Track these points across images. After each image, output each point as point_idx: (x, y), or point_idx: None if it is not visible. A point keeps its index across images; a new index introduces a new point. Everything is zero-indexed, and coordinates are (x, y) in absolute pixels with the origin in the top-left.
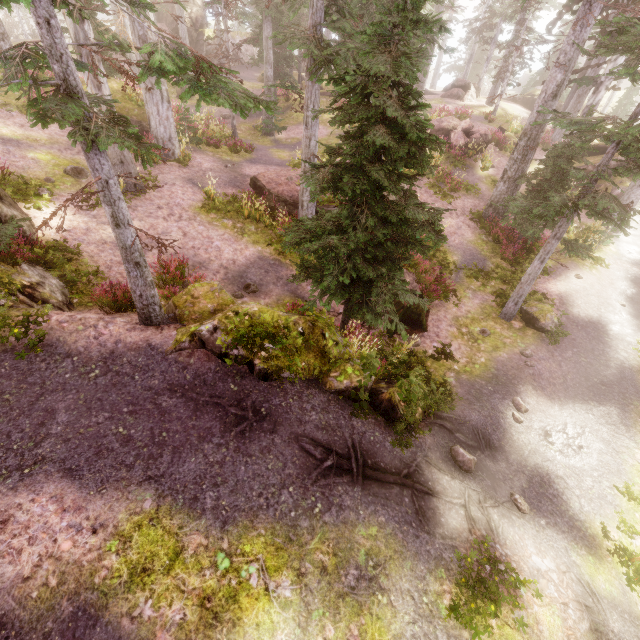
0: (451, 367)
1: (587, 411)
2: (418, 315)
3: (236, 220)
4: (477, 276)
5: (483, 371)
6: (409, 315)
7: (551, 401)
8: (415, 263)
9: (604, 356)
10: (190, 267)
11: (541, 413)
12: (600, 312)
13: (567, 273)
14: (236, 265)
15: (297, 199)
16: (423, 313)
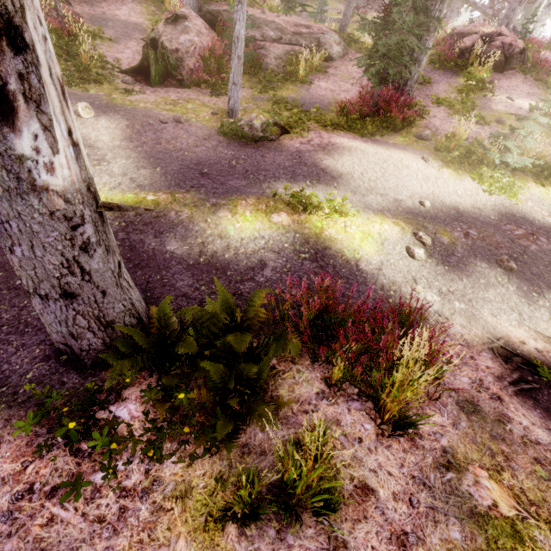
0: (113, 94)
1: (140, 166)
2: (147, 63)
3: (161, 11)
4: (280, 103)
5: (123, 104)
6: (143, 61)
7: (124, 139)
8: (228, 64)
9: (265, 178)
10: (83, 1)
11: (92, 129)
12: (361, 178)
13: (394, 148)
14: (113, 17)
15: (201, 1)
16: (150, 61)
